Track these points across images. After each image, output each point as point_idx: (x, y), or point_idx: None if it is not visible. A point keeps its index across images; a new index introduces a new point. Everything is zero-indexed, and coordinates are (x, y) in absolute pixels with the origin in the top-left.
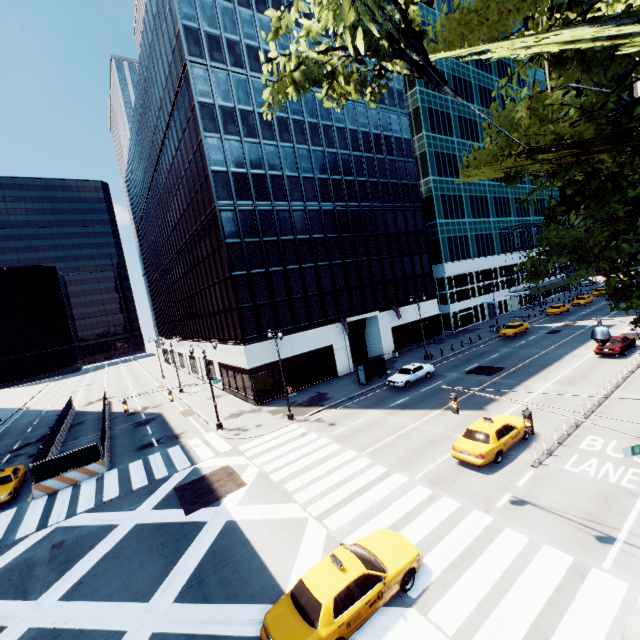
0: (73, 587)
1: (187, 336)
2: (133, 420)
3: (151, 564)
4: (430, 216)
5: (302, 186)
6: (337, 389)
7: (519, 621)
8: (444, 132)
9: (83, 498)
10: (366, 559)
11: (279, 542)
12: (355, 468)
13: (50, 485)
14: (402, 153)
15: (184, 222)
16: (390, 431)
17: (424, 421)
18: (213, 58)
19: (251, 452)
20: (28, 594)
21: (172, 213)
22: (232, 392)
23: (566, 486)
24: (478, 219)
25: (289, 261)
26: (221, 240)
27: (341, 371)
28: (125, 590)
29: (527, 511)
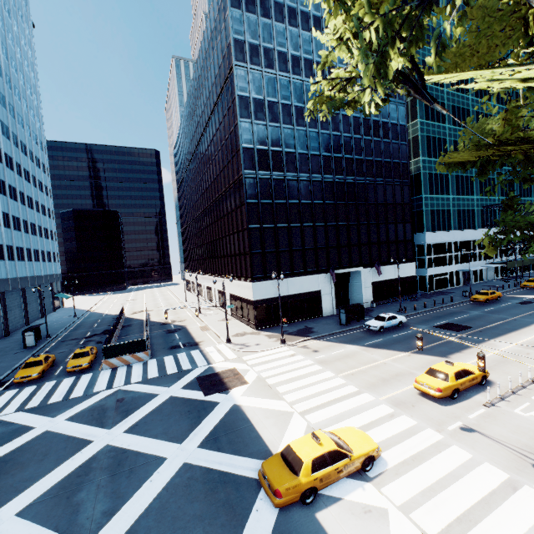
0: (132, 426)
1: (207, 271)
2: (165, 328)
3: (182, 422)
4: (416, 191)
5: (309, 161)
6: (321, 326)
7: (454, 507)
8: (437, 119)
9: (134, 374)
10: (337, 441)
11: (271, 424)
12: (332, 384)
13: (113, 362)
14: (397, 137)
15: (216, 184)
16: (363, 362)
17: (393, 359)
18: (252, 62)
19: (252, 362)
20: (104, 425)
21: (207, 177)
22: (238, 317)
23: (513, 425)
24: (462, 196)
25: (293, 220)
26: (243, 200)
27: (325, 312)
28: (165, 434)
29: (474, 437)
